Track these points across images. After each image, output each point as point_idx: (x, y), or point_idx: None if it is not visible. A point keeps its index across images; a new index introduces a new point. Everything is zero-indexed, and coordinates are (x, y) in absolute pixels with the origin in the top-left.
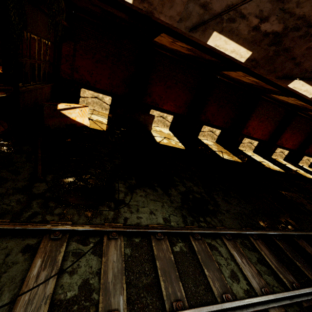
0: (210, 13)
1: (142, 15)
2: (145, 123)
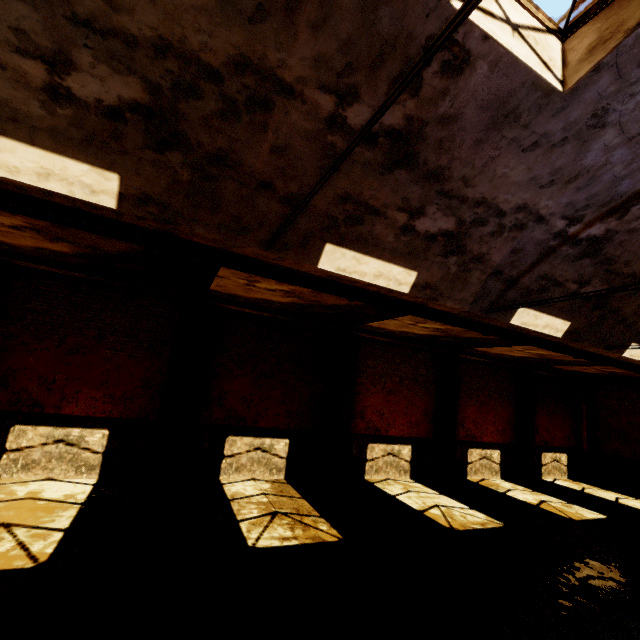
0: None
1: None
2: None
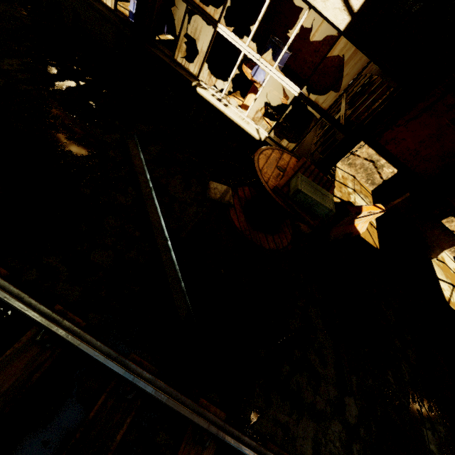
0: None
1: None
2: (432, 242)
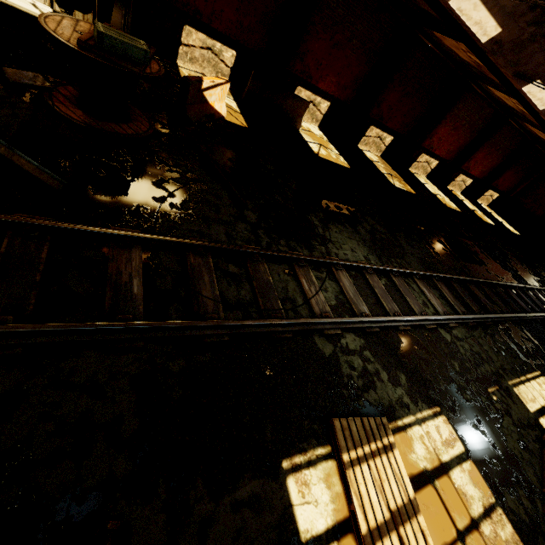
0: None
1: None
2: (292, 114)
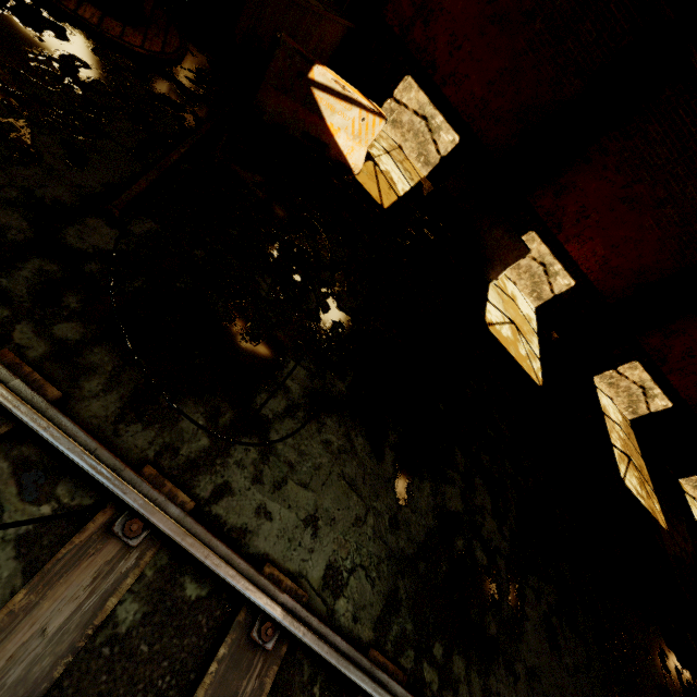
0: None
1: None
2: (492, 253)
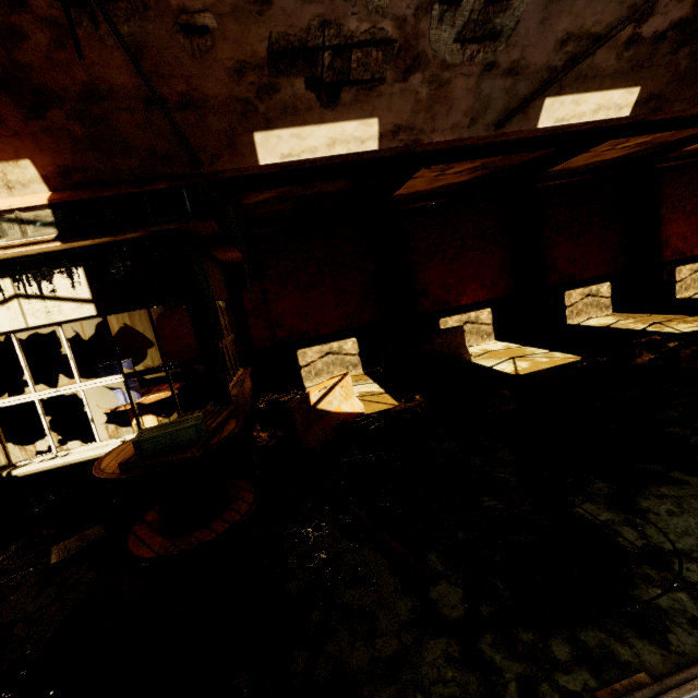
0: (527, 75)
1: (389, 159)
2: (450, 350)
